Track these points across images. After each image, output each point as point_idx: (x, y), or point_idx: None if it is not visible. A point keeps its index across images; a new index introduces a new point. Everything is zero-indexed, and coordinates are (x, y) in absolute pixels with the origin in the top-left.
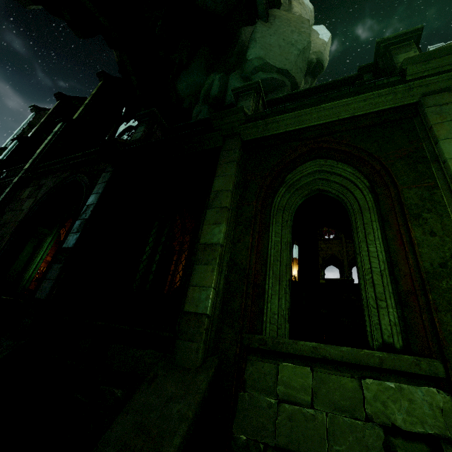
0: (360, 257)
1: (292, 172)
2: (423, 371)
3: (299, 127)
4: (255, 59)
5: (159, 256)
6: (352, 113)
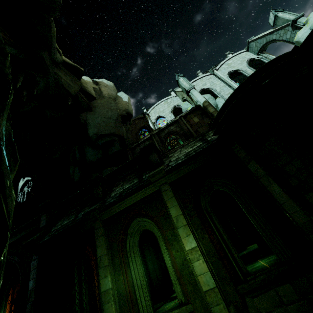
0: (166, 260)
1: (129, 228)
2: (188, 311)
3: (123, 208)
4: (93, 135)
5: (85, 296)
6: (140, 197)
